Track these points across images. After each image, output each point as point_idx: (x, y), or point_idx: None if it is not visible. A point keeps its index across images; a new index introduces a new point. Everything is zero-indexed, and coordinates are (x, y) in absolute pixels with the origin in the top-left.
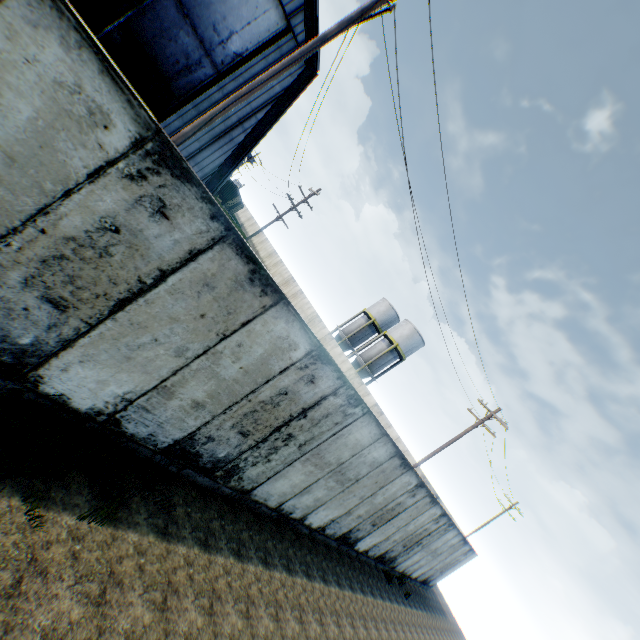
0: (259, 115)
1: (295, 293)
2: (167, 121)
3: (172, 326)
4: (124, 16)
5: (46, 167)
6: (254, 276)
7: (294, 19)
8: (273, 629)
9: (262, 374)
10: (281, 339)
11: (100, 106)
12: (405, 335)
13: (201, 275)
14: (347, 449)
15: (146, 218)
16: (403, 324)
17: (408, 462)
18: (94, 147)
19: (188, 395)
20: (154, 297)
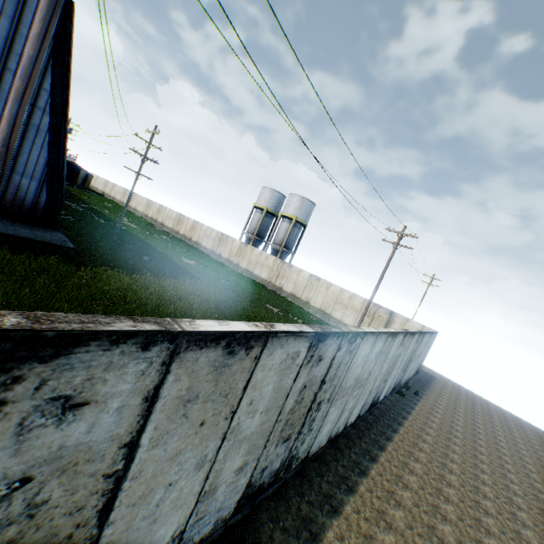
0: (46, 85)
1: (192, 226)
2: None
3: (177, 460)
4: None
5: None
6: (231, 347)
7: None
8: (395, 538)
9: (280, 397)
10: (283, 362)
11: None
12: (297, 207)
13: (175, 401)
14: (358, 367)
15: (54, 432)
16: (291, 199)
17: (396, 332)
18: None
19: (228, 473)
20: (138, 467)
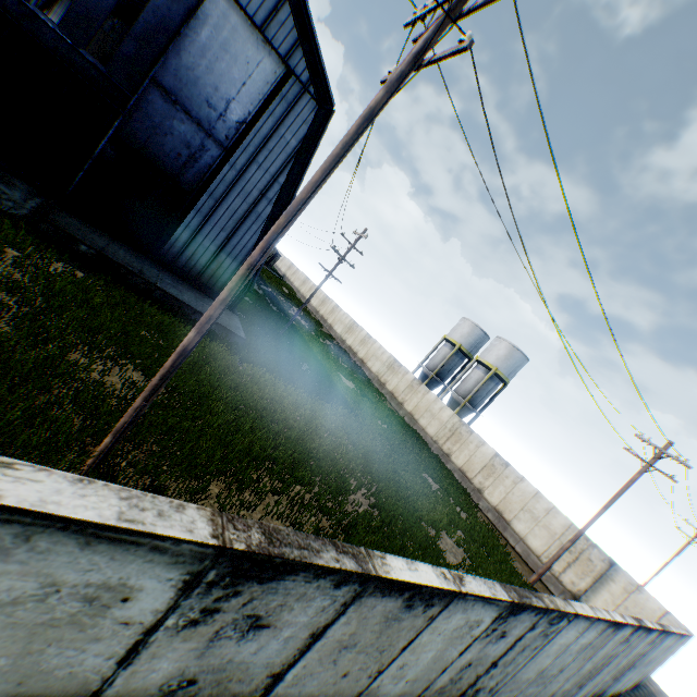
0: (281, 179)
1: (362, 339)
2: (185, 221)
3: None
4: (111, 128)
5: (40, 694)
6: (412, 599)
7: (292, 59)
8: None
9: (436, 668)
10: (457, 627)
11: (102, 582)
12: (502, 356)
13: (333, 643)
14: (548, 656)
15: (232, 644)
16: (496, 343)
17: (621, 622)
18: (113, 629)
19: None
20: None
